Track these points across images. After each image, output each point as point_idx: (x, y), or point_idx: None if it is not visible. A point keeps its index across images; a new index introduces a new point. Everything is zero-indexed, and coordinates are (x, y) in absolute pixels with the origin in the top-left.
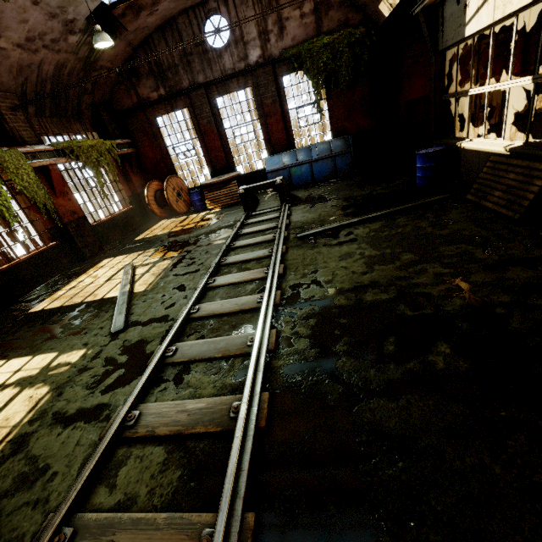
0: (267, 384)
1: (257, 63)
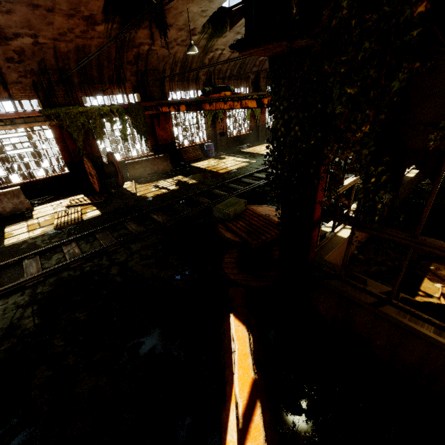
0: None
1: None
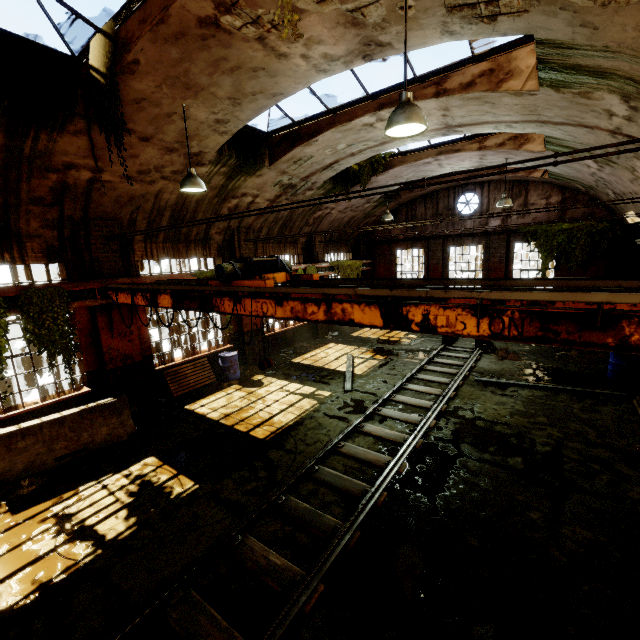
0: (423, 438)
1: (494, 230)
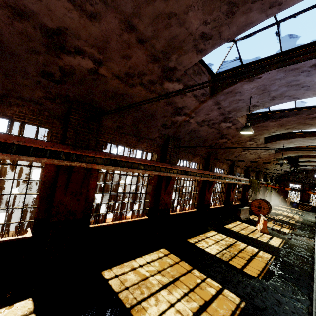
0: None
1: None
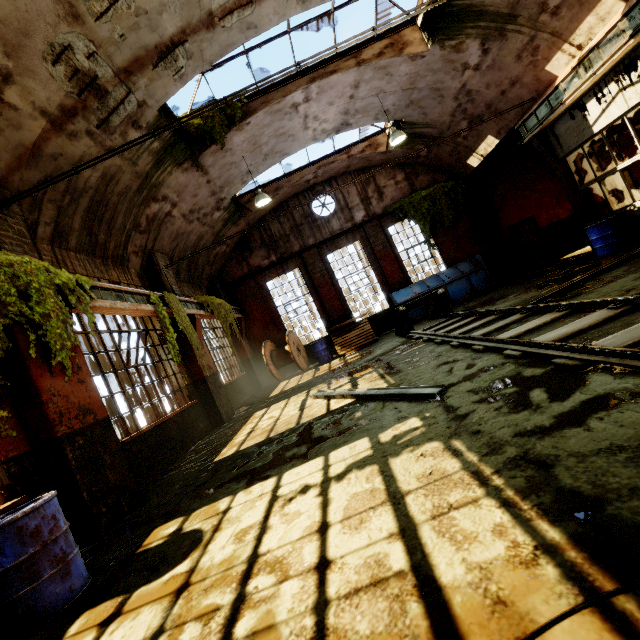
0: None
1: (362, 221)
